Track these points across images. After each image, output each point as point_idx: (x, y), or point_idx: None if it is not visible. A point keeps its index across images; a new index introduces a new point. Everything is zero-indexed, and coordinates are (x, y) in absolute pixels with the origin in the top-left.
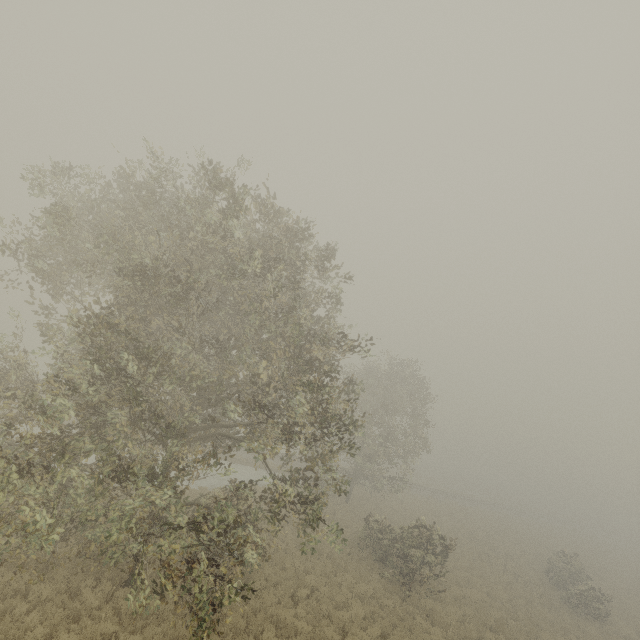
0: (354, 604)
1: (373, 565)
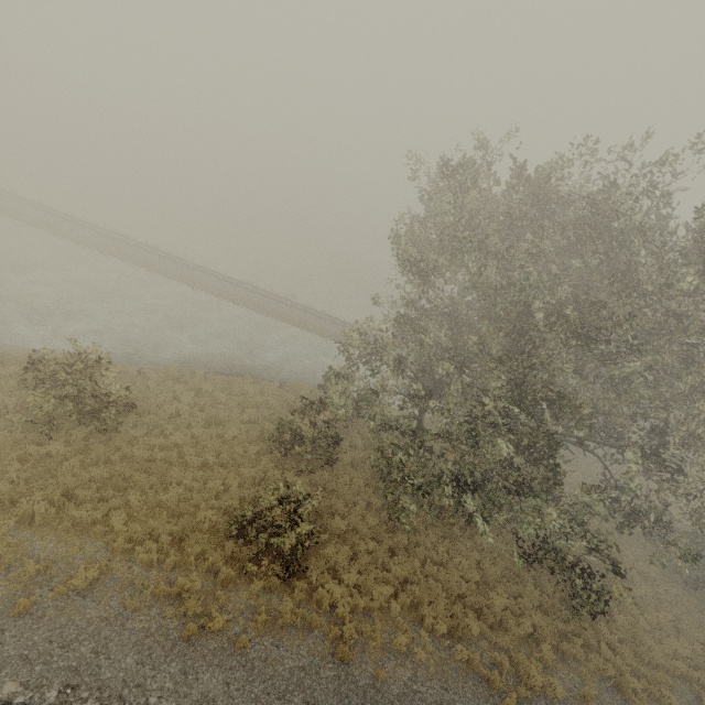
0: (638, 581)
1: (646, 545)
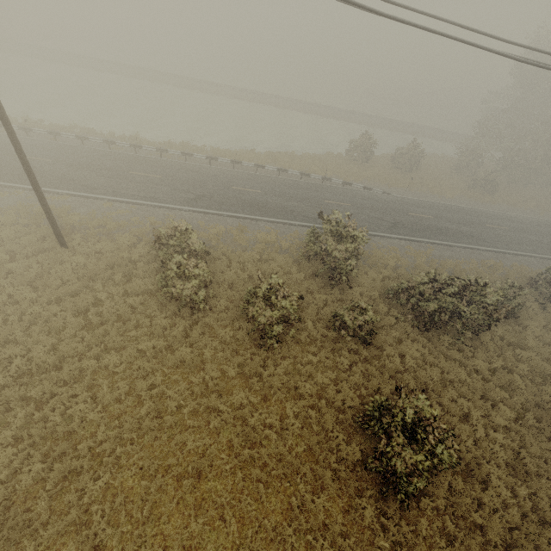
0: None
1: None
